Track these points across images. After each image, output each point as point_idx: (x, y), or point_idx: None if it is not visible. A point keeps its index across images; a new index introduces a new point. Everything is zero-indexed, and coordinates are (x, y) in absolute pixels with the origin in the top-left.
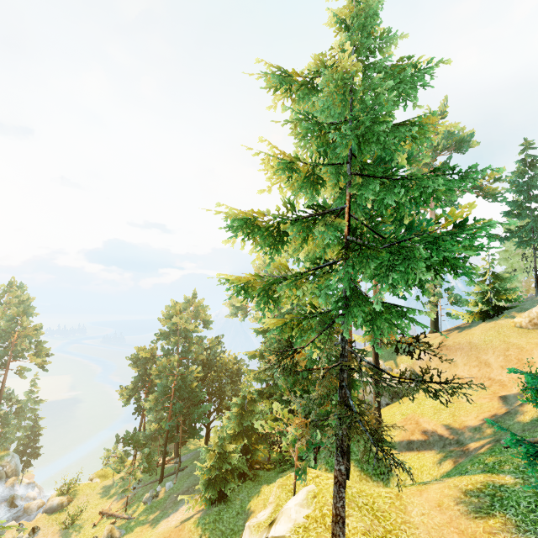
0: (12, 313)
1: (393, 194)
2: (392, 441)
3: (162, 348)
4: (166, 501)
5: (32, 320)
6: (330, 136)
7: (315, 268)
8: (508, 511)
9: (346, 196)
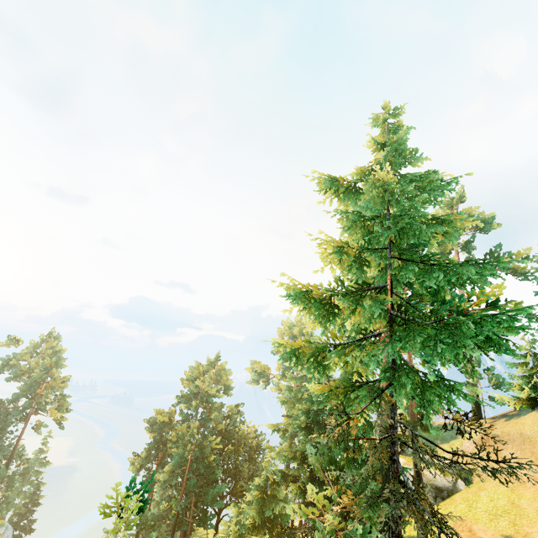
0: (45, 363)
1: (433, 278)
2: None
3: (182, 412)
4: None
5: (60, 372)
6: (374, 228)
7: (361, 338)
8: None
9: (388, 275)
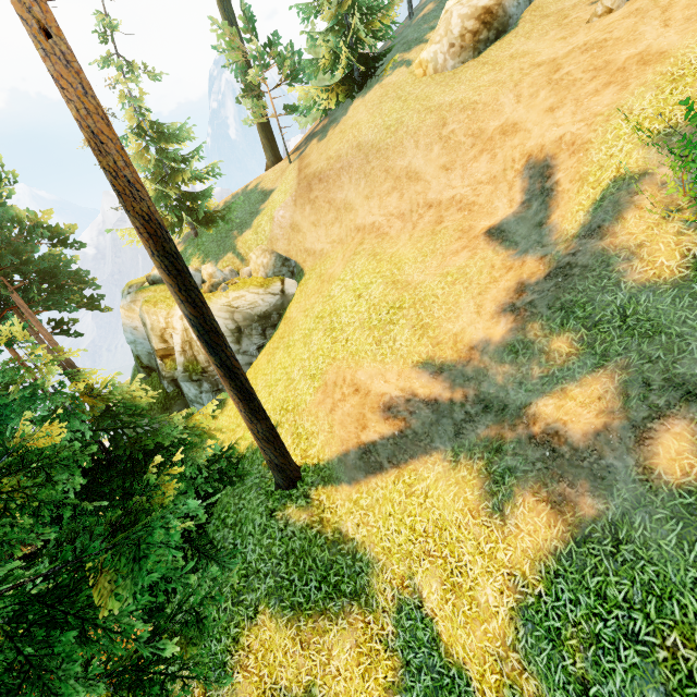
0: None
1: None
2: (321, 462)
3: None
4: None
5: None
6: None
7: None
8: None
9: None
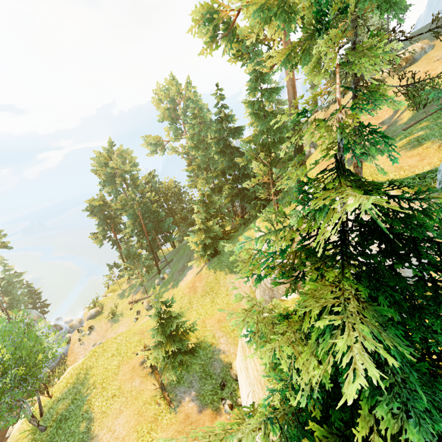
0: None
1: None
2: None
3: (111, 192)
4: (172, 277)
5: None
6: None
7: None
8: (431, 139)
9: None
